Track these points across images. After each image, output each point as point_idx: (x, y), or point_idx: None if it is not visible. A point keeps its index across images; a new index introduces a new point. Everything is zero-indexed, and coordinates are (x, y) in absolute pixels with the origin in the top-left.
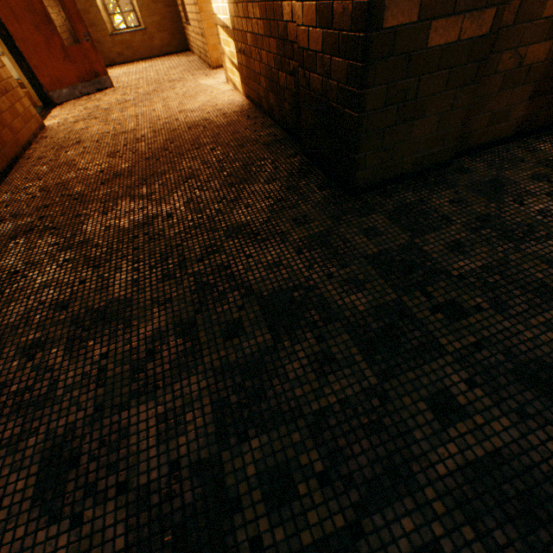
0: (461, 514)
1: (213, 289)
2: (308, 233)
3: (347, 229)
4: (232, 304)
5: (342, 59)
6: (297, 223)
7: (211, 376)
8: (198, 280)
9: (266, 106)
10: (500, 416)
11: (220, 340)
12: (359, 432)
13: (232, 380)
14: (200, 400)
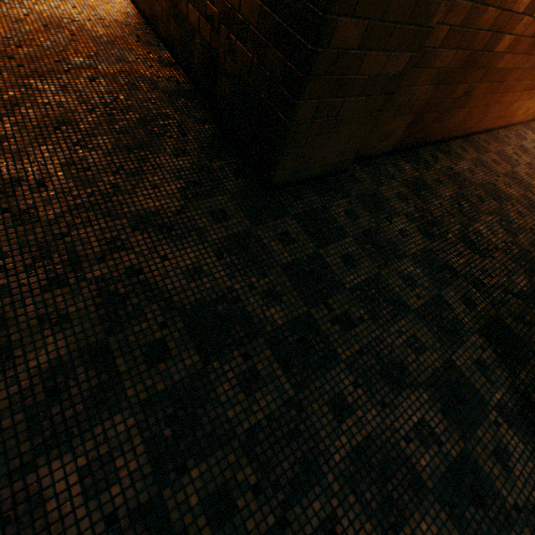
0: (348, 487)
1: (126, 302)
2: (227, 233)
3: (264, 232)
4: (152, 321)
5: (281, 54)
6: (215, 218)
7: (138, 411)
8: (103, 288)
9: (164, 33)
10: (371, 407)
11: (144, 366)
12: (282, 441)
13: (163, 412)
14: (130, 440)
